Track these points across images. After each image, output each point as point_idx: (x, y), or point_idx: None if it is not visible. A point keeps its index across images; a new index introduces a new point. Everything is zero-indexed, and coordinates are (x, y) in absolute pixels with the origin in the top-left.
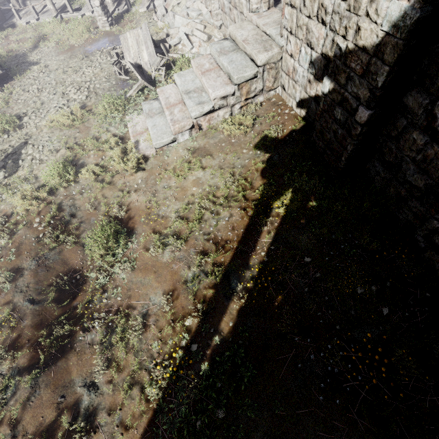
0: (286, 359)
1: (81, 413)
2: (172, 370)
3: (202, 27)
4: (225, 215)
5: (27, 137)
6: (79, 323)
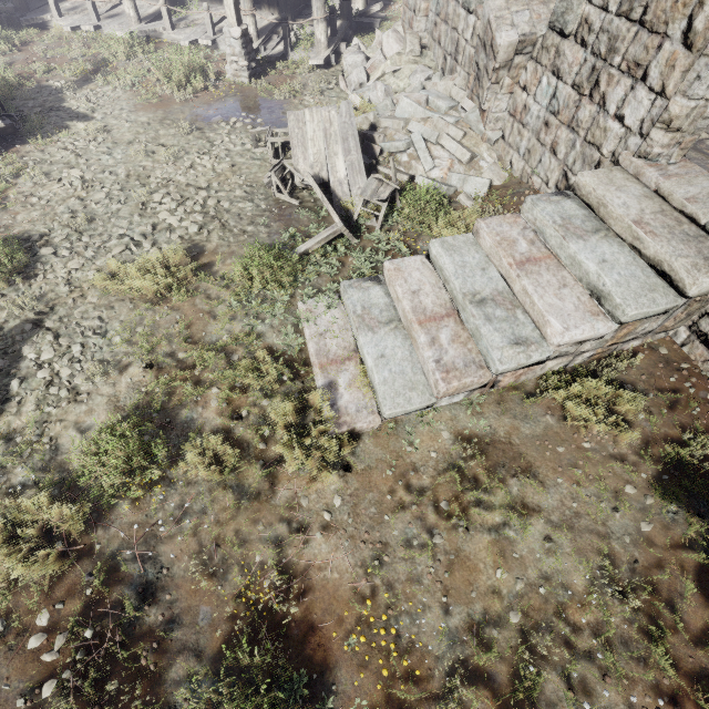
0: None
1: None
2: None
3: (459, 133)
4: (612, 704)
5: (43, 307)
6: None
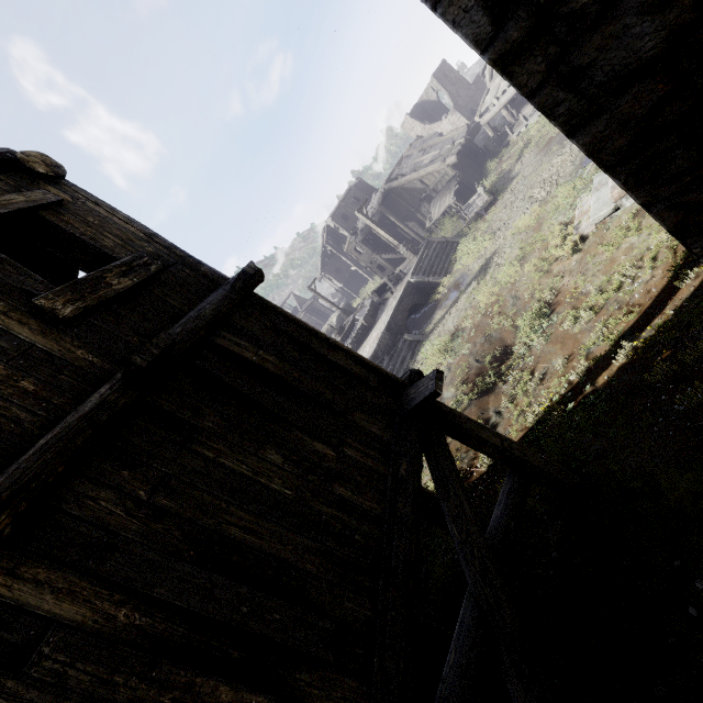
0: (643, 404)
1: (489, 424)
2: (548, 408)
3: None
4: (645, 279)
5: (496, 248)
6: (500, 377)
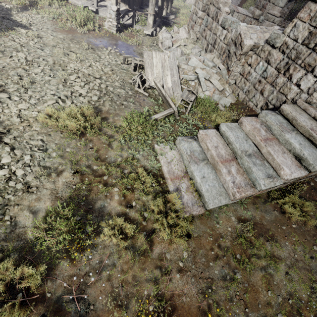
0: None
1: None
2: None
3: (218, 78)
4: None
5: (2, 129)
6: None
